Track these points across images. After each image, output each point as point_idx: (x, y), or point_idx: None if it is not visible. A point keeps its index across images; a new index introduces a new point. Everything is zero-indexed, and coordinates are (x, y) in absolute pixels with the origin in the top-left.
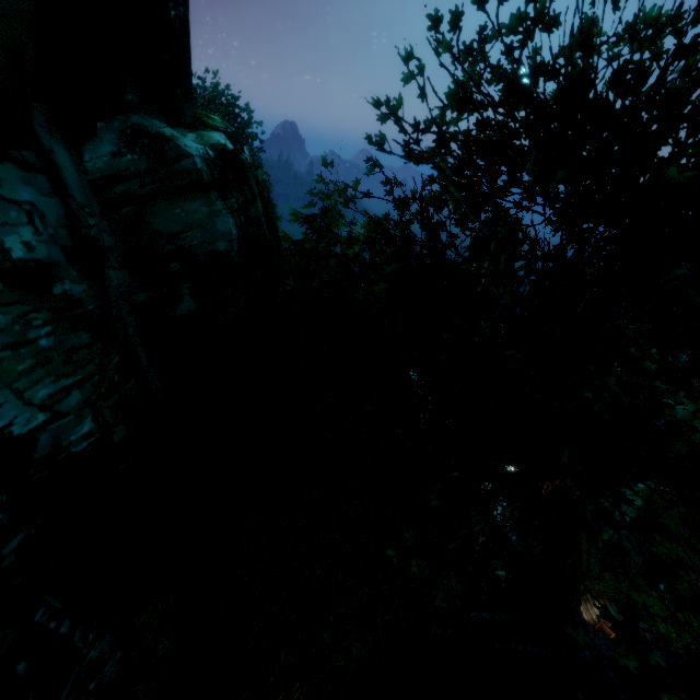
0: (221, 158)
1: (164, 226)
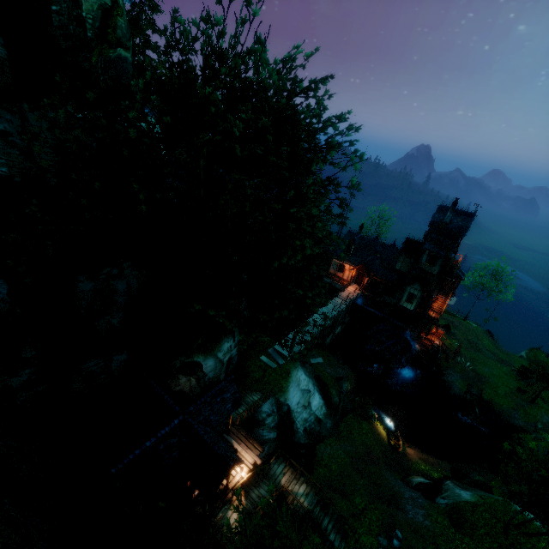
0: None
1: None
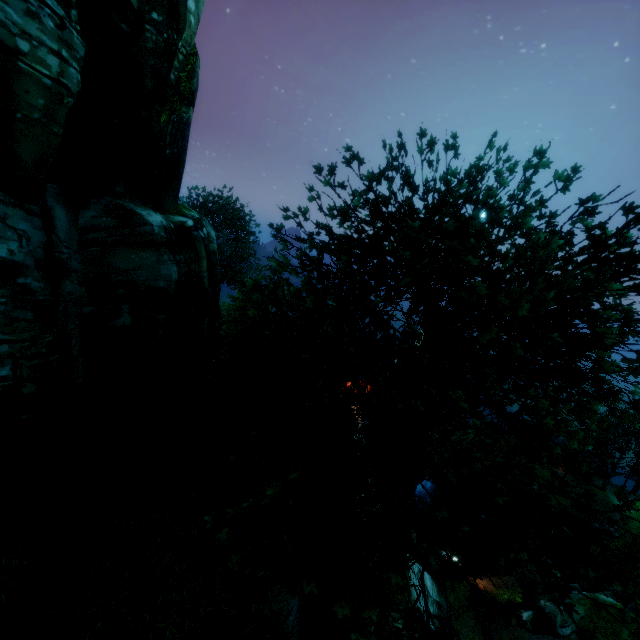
0: (177, 230)
1: (121, 264)
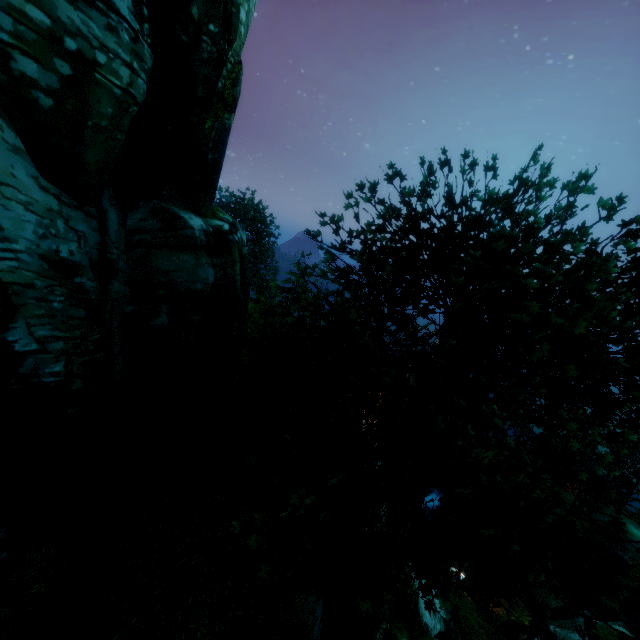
0: (215, 234)
1: (163, 266)
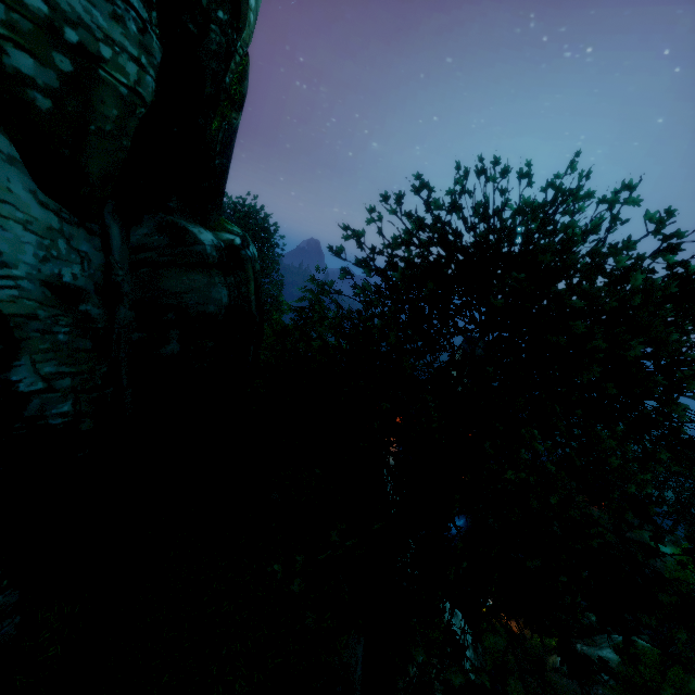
0: (227, 249)
1: (171, 287)
